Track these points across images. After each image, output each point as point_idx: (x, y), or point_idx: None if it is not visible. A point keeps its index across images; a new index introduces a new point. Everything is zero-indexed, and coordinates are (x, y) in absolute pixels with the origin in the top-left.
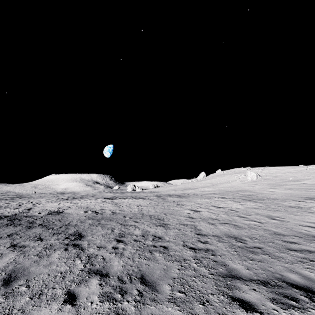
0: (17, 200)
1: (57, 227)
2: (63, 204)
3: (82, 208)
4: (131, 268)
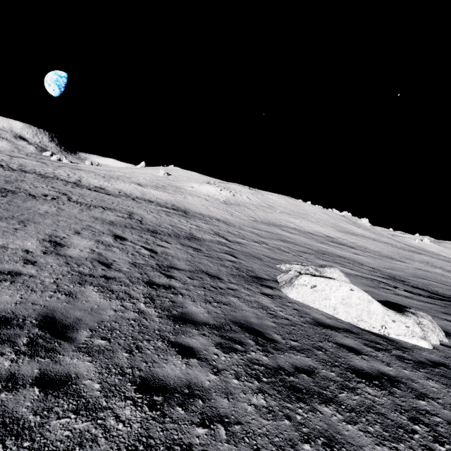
0: None
1: None
2: None
3: None
4: None
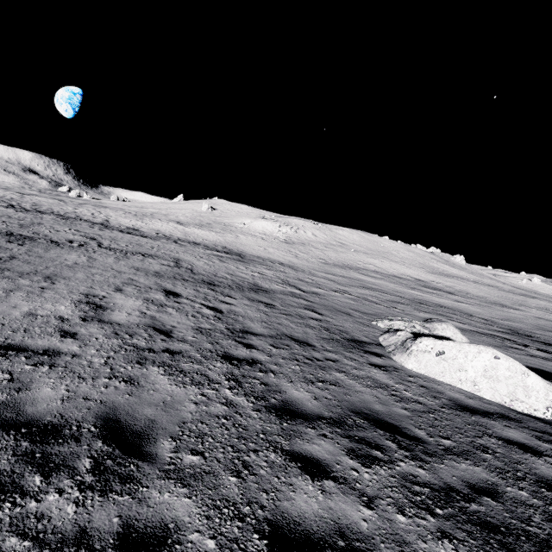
0: None
1: None
2: None
3: None
4: (0, 203)
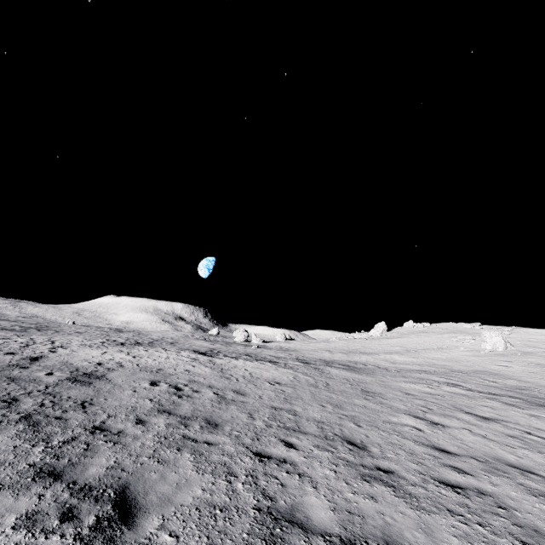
0: (32, 333)
1: (65, 438)
2: (110, 356)
3: (147, 373)
4: None
